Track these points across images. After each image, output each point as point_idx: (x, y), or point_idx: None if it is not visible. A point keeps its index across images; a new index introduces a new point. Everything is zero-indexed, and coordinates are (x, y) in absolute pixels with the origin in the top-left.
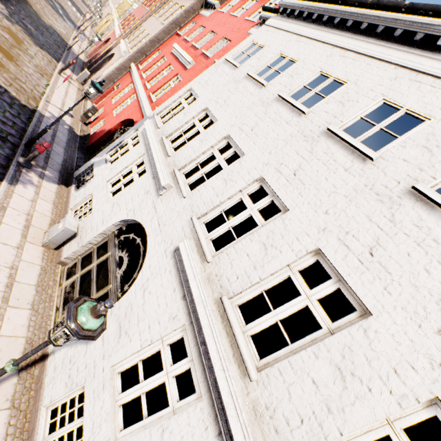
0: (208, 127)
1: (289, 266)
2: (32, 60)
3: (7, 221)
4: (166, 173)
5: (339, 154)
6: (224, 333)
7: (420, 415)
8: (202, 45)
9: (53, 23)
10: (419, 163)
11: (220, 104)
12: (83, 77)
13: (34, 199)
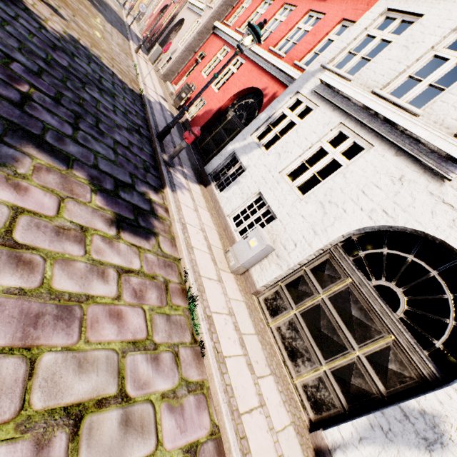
0: None
1: None
2: (112, 38)
3: (194, 244)
4: None
5: None
6: None
7: None
8: None
9: None
10: None
11: None
12: (156, 54)
13: (195, 208)
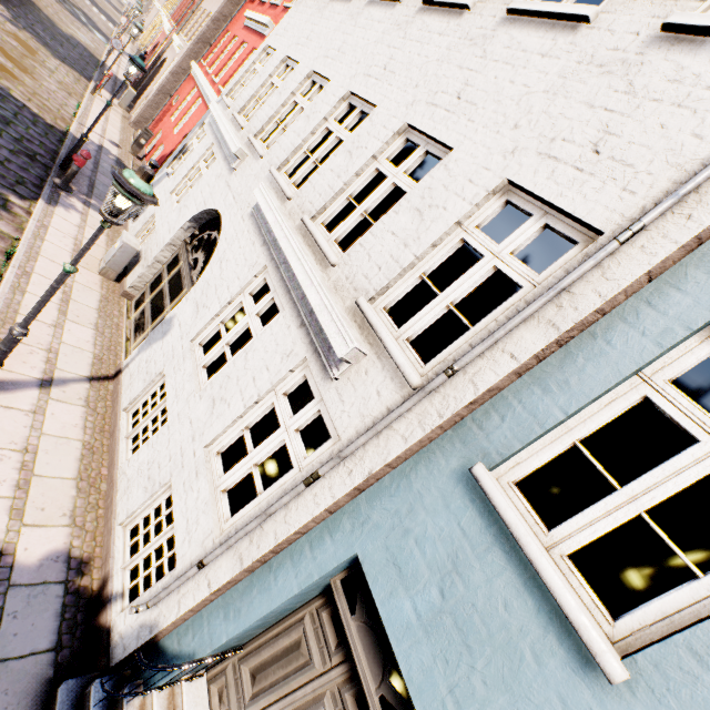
0: (288, 76)
1: (377, 160)
2: (53, 75)
3: (51, 240)
4: (237, 140)
5: (435, 22)
6: (307, 247)
7: (493, 208)
8: None
9: (75, 33)
10: None
11: (301, 44)
12: (128, 99)
13: (81, 226)
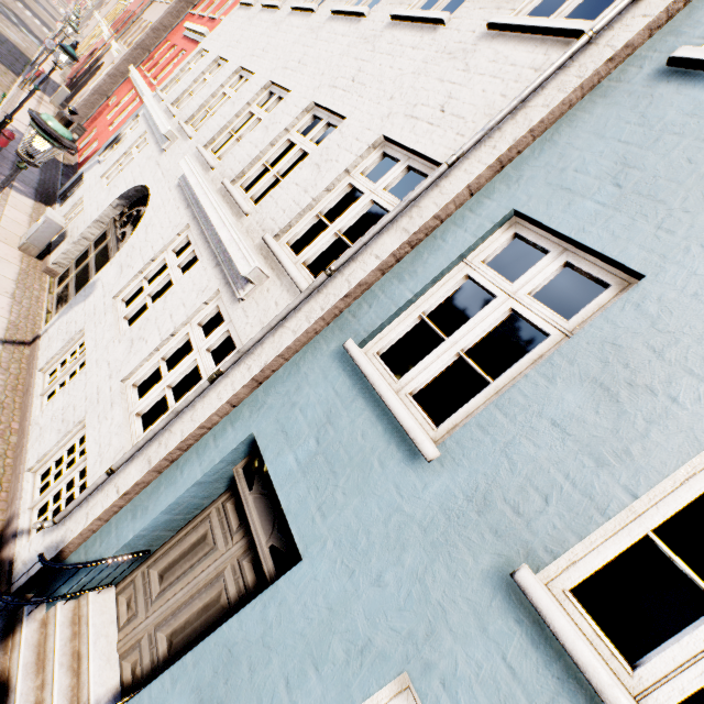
0: (218, 72)
1: (289, 133)
2: None
3: None
4: (167, 123)
5: (340, 27)
6: (225, 204)
7: (373, 159)
8: (222, 14)
9: (3, 30)
10: (401, 0)
11: (232, 46)
12: (61, 97)
13: (0, 204)
